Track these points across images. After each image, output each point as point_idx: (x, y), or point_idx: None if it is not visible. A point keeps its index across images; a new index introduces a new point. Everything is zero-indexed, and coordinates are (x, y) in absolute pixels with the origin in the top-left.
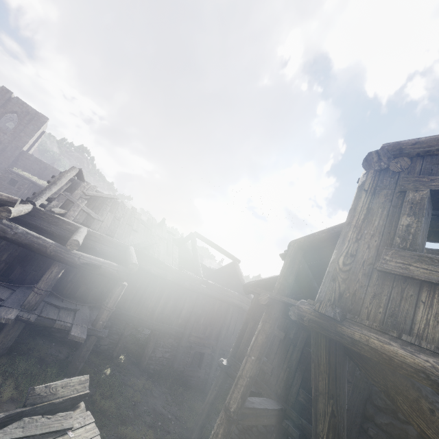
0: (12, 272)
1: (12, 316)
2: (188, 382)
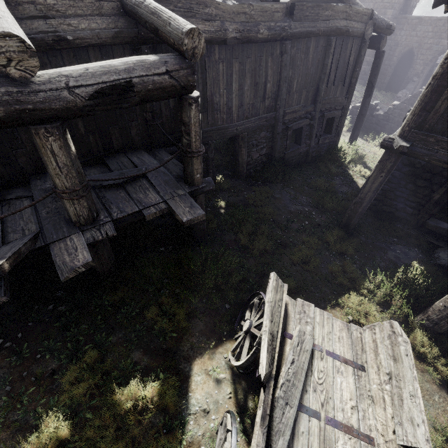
0: None
1: (83, 255)
2: (290, 163)
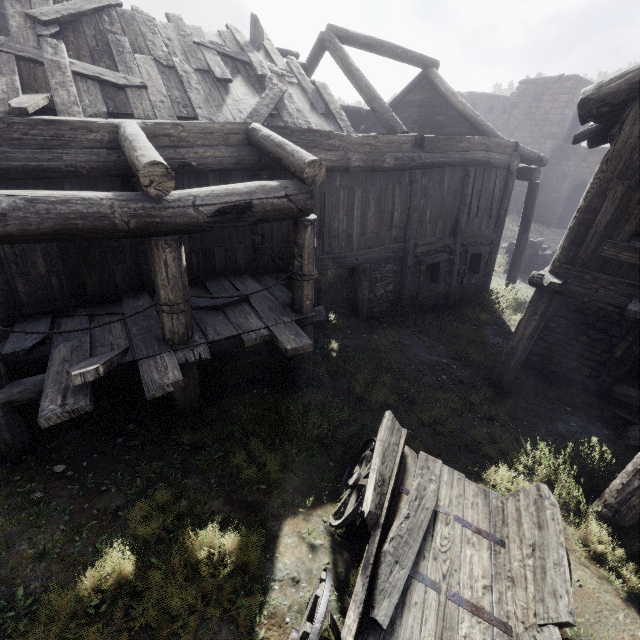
0: (84, 284)
1: (174, 374)
2: (426, 305)
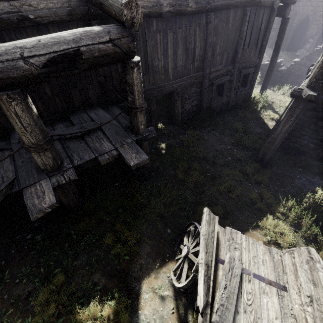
0: None
1: (49, 198)
2: (215, 111)
